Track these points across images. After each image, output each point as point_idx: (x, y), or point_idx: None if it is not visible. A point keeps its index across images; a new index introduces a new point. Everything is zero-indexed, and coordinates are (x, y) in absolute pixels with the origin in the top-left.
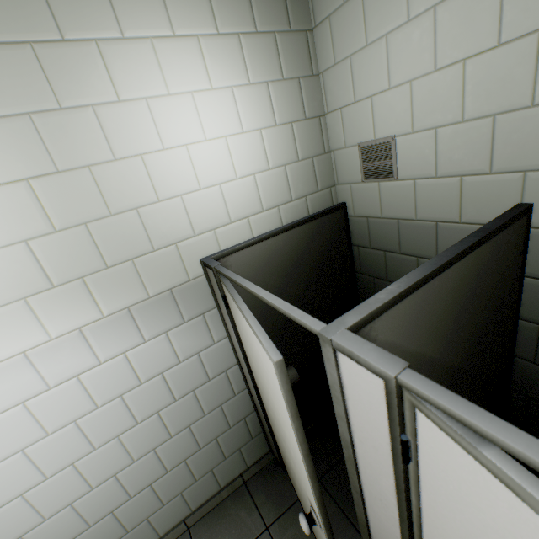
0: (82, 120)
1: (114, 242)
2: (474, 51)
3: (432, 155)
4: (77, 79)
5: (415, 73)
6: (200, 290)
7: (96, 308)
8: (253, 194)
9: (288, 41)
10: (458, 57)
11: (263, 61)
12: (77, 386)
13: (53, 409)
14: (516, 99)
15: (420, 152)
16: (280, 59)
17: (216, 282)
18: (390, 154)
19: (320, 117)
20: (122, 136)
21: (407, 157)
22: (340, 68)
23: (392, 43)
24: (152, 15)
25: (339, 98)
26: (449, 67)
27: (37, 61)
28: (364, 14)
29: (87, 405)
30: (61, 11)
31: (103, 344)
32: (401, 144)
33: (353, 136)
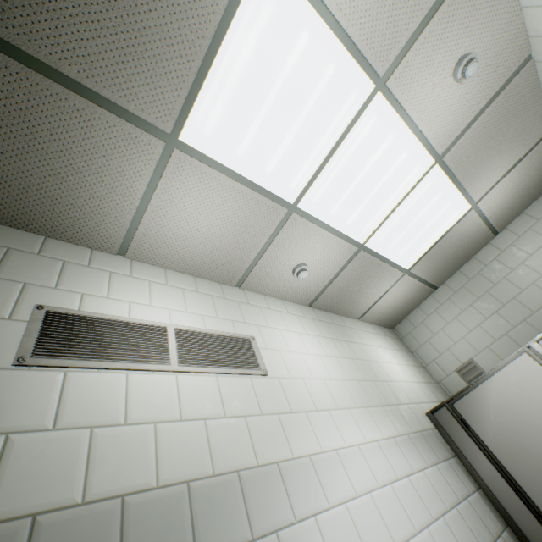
0: (357, 346)
1: (385, 393)
2: (480, 322)
3: (495, 356)
4: (352, 335)
5: (462, 334)
6: (434, 440)
7: (394, 427)
8: (422, 392)
9: (396, 340)
10: (475, 325)
11: (393, 343)
12: (411, 487)
13: (408, 502)
14: (507, 327)
15: (489, 358)
16: (397, 344)
17: (450, 411)
18: (475, 366)
19: (423, 367)
20: (369, 354)
21: (484, 363)
22: (424, 346)
23: (445, 330)
24: (361, 326)
25: (430, 356)
26: (474, 328)
27: (343, 329)
28: (426, 327)
29: (425, 512)
30: (344, 320)
31: (408, 455)
32: (477, 359)
33: (448, 368)
